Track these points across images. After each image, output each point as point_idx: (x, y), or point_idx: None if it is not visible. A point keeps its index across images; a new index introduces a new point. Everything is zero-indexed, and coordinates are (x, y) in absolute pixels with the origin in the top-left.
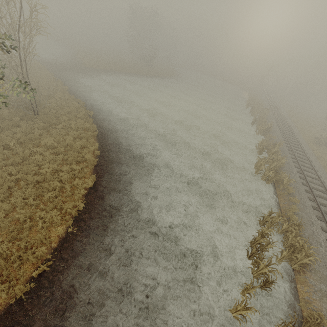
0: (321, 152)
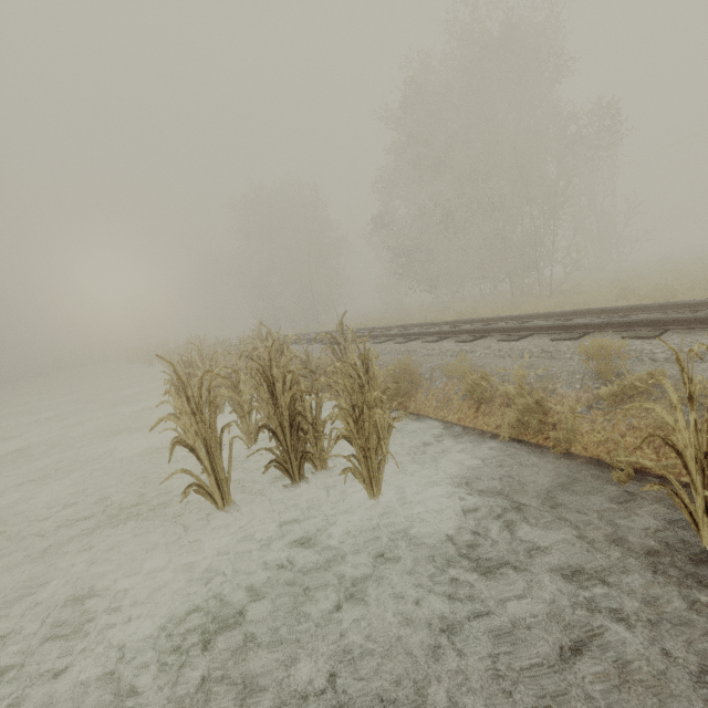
0: None
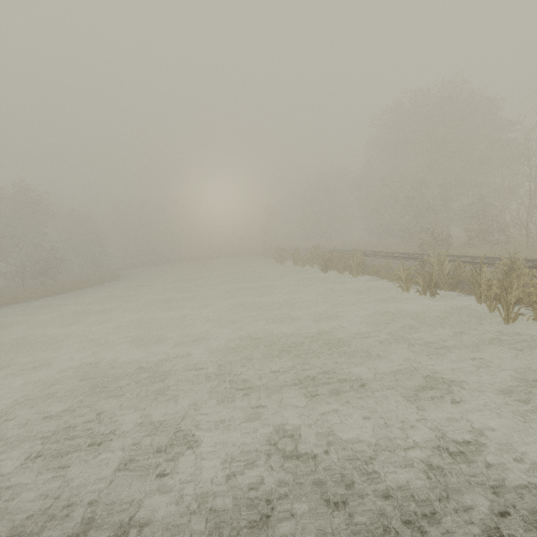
0: (456, 252)
